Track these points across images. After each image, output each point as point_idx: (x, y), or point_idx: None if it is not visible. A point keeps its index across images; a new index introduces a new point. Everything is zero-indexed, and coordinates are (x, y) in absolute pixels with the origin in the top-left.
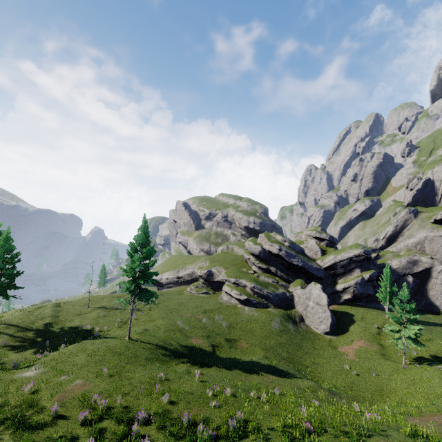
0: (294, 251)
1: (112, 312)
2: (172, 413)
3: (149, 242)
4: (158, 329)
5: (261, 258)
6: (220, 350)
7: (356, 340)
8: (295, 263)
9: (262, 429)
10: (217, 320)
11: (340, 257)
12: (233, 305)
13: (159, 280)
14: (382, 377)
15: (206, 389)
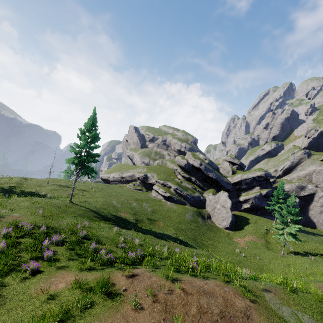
0: (211, 167)
1: (65, 188)
2: (84, 244)
3: (95, 129)
4: (96, 202)
5: (185, 170)
6: (141, 224)
7: (248, 235)
8: (211, 176)
9: (156, 265)
10: (144, 206)
11: (246, 176)
12: (158, 199)
13: (107, 178)
14: (263, 260)
15: (119, 237)
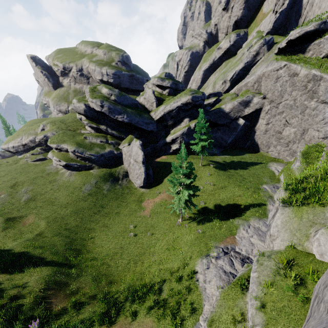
0: (121, 106)
1: None
2: None
3: None
4: None
5: (90, 117)
6: None
7: (163, 192)
8: (121, 119)
9: None
10: (21, 193)
11: (168, 107)
12: (55, 171)
13: (7, 149)
14: (155, 236)
15: None
